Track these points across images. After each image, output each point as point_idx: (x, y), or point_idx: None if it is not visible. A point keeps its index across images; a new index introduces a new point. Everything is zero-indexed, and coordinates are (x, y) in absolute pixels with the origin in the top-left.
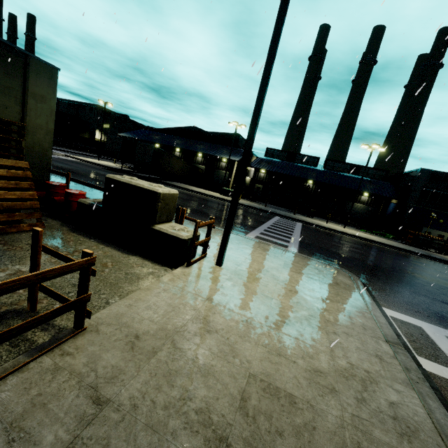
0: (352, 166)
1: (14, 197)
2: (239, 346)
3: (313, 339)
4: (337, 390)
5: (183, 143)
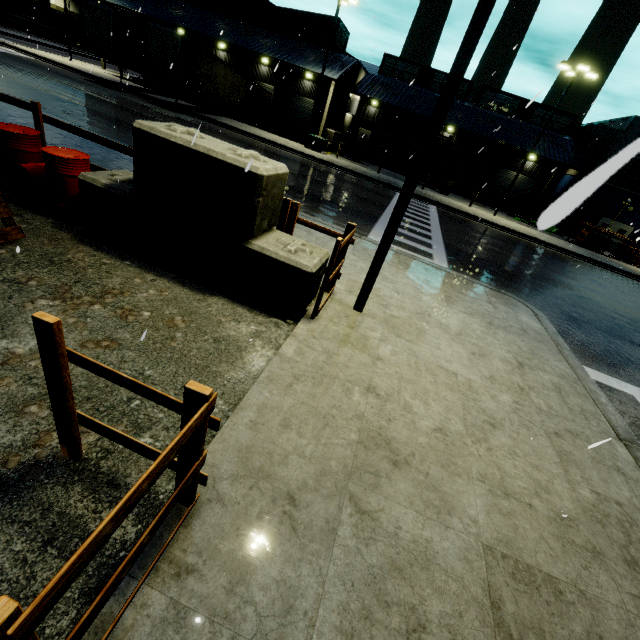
0: (523, 103)
1: None
2: (448, 489)
3: (536, 451)
4: (599, 552)
5: (232, 30)
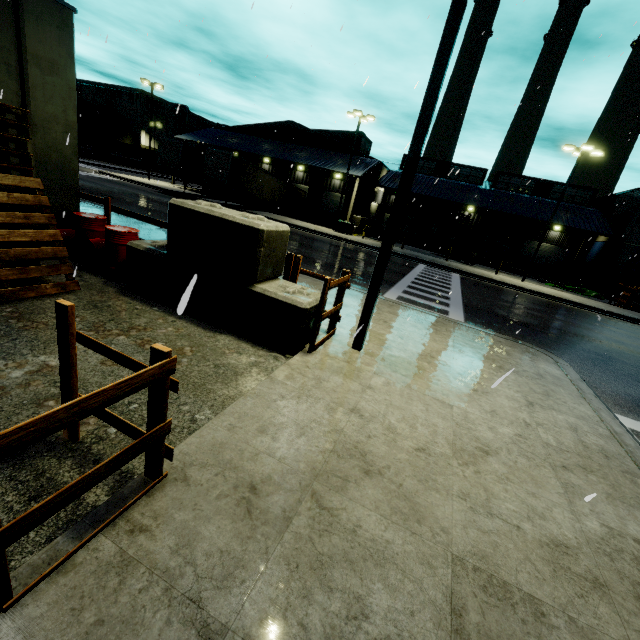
0: (539, 182)
1: (25, 240)
2: (422, 500)
3: (535, 480)
4: (602, 584)
5: (274, 149)
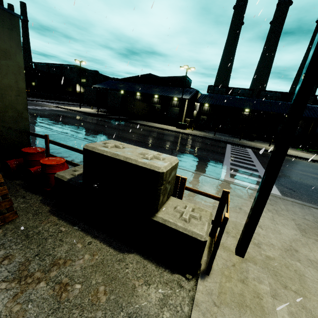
0: (283, 94)
1: None
2: None
3: None
4: None
5: (142, 88)
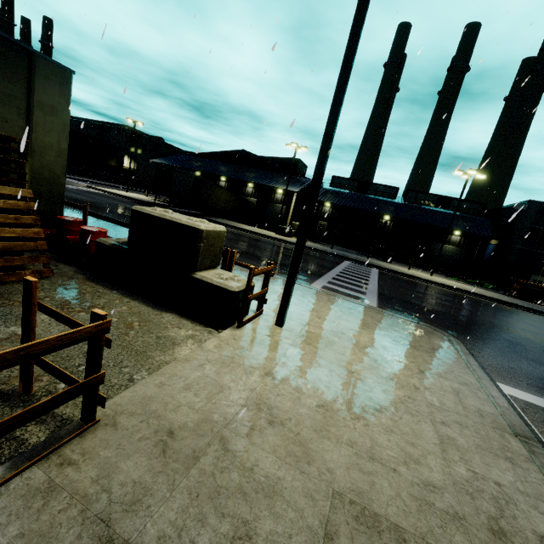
0: (440, 198)
1: (13, 236)
2: (314, 446)
3: (416, 432)
4: (461, 517)
5: (229, 170)
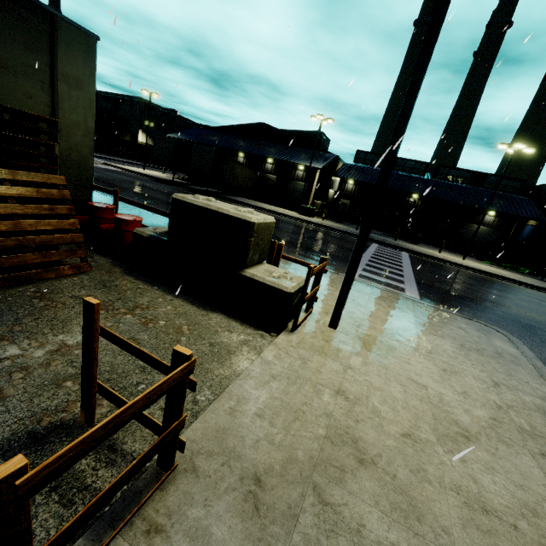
0: (474, 174)
1: (49, 228)
2: (417, 494)
3: (519, 470)
4: None
5: (248, 145)
